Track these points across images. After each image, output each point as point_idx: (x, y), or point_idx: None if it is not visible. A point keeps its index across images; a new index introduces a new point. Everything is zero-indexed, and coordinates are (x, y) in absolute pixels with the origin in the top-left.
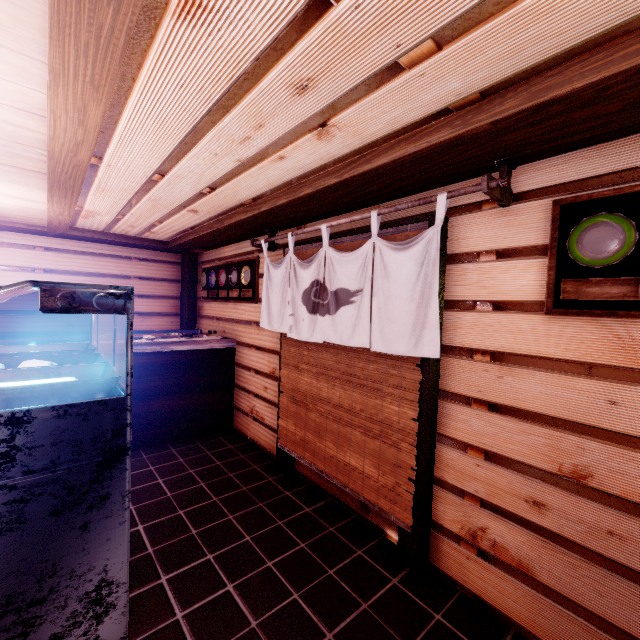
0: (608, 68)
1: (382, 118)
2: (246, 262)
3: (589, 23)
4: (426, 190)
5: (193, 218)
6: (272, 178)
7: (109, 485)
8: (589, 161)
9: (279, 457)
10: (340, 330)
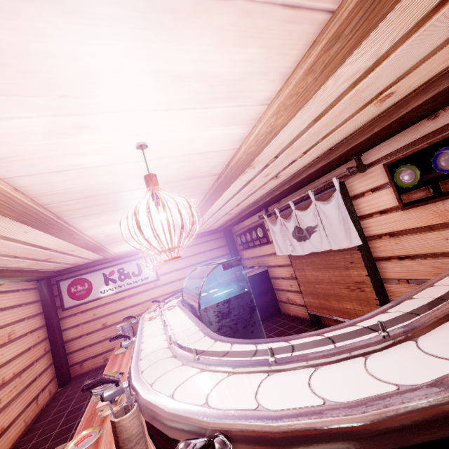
0: (364, 136)
1: (297, 167)
2: (258, 226)
3: (349, 132)
4: (329, 172)
5: (229, 216)
6: (261, 193)
7: (254, 318)
8: (389, 146)
9: (311, 318)
10: (315, 245)
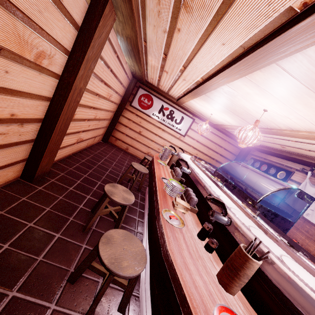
0: None
1: None
2: (284, 169)
3: None
4: None
5: (277, 147)
6: None
7: None
8: None
9: None
10: None
